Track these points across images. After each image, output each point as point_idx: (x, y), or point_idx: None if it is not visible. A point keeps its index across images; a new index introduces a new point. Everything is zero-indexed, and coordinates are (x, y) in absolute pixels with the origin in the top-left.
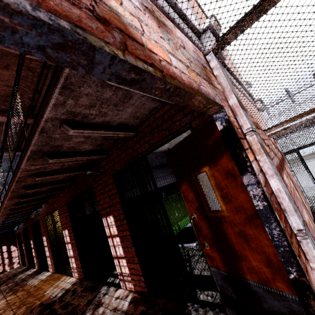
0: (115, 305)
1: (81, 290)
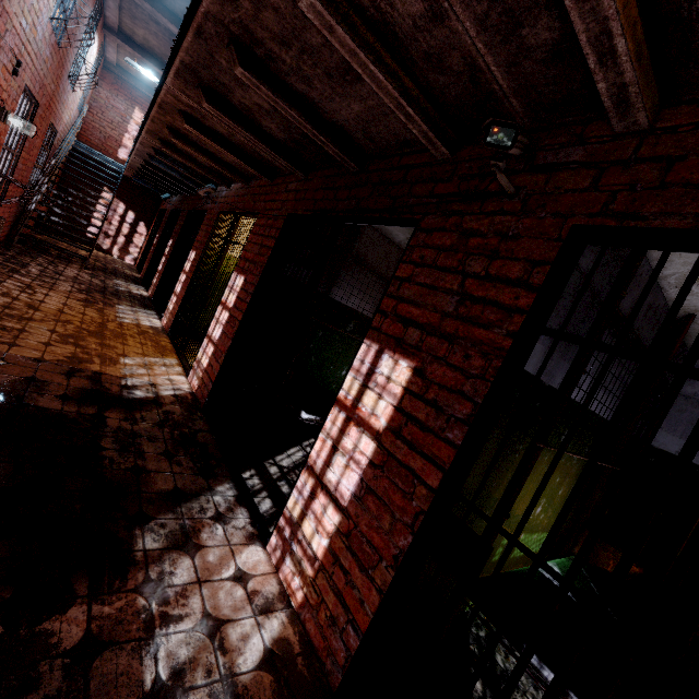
0: (224, 604)
1: (181, 435)
